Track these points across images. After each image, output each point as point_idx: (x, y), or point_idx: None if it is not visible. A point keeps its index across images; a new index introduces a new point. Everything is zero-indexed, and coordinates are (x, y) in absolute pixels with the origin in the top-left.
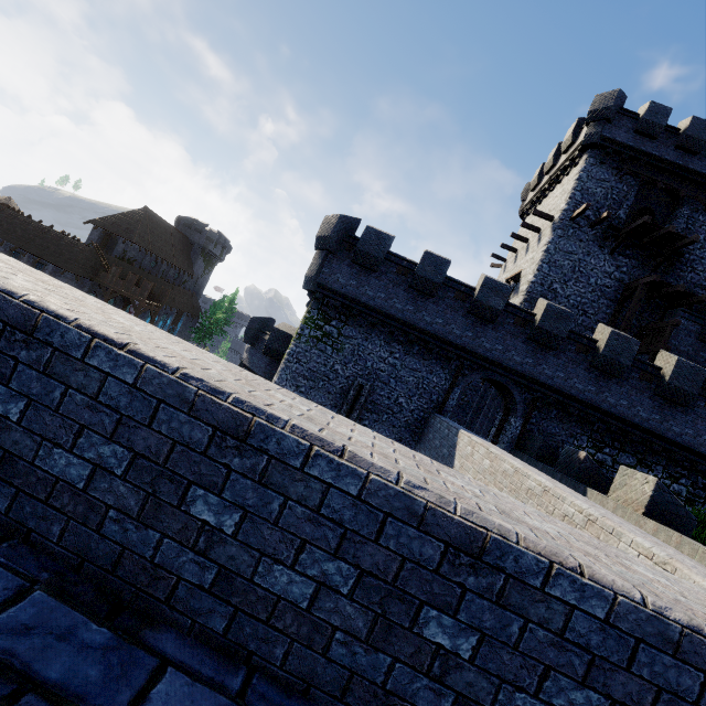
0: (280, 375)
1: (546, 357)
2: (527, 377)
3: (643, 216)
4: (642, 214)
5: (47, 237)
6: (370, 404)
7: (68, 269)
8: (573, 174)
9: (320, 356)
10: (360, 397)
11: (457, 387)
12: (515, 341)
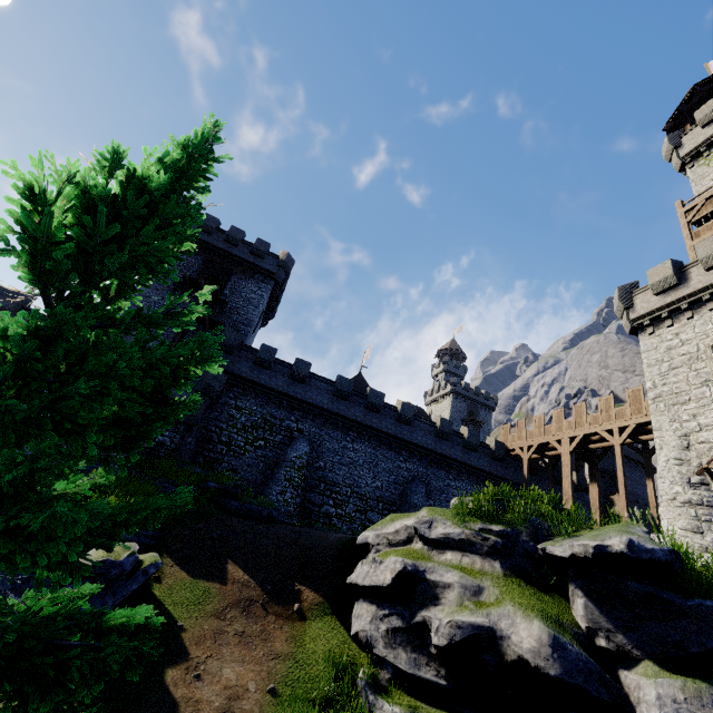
0: None
1: None
2: None
3: (213, 281)
4: (213, 280)
5: None
6: None
7: None
8: None
9: None
10: None
11: None
12: None
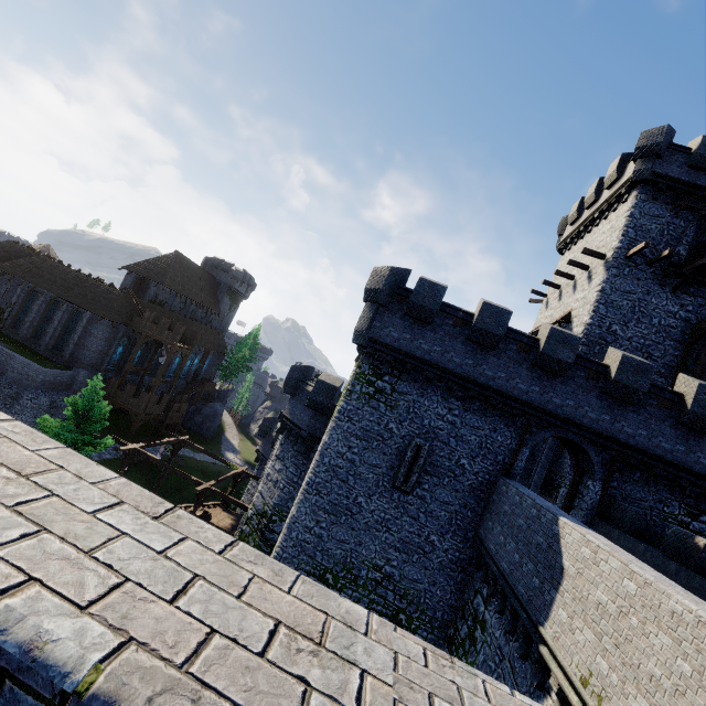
0: (331, 435)
1: (625, 413)
2: (605, 436)
3: (703, 251)
4: (702, 249)
5: (86, 286)
6: (429, 466)
7: (105, 316)
8: (622, 211)
9: (373, 414)
10: (418, 459)
11: (525, 447)
12: (588, 396)
